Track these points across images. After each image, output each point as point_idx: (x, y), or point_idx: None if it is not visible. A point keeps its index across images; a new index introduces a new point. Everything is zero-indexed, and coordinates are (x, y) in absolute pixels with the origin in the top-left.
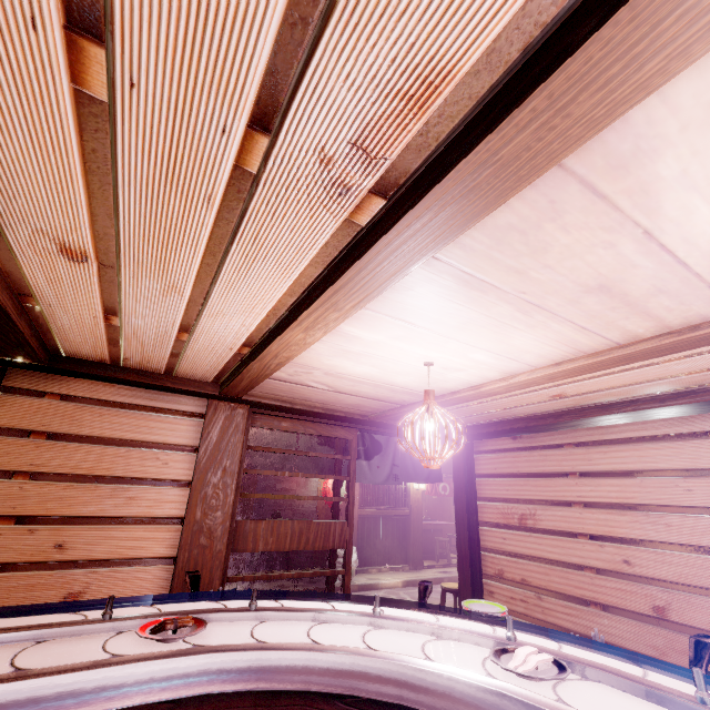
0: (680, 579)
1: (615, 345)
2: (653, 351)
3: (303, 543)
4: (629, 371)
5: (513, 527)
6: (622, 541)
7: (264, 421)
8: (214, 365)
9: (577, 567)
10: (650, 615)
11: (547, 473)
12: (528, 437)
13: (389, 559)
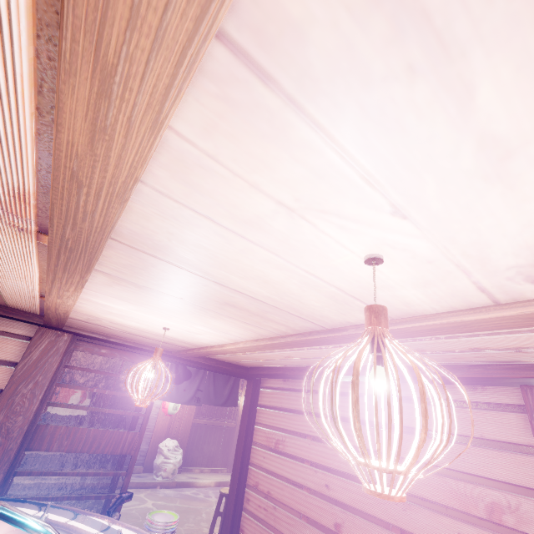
0: (352, 503)
1: (279, 335)
2: (298, 343)
3: (94, 447)
4: (315, 349)
5: (270, 449)
6: (327, 470)
7: (86, 347)
8: (32, 304)
9: (300, 486)
10: (332, 529)
11: (297, 410)
12: (292, 381)
13: (212, 462)
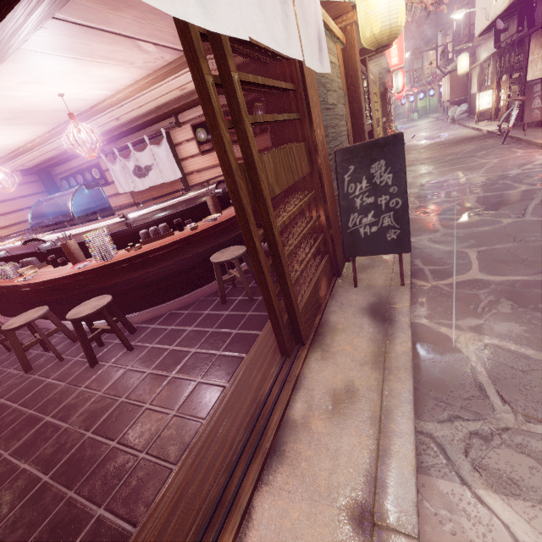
0: None
1: None
2: None
3: None
4: None
5: None
6: None
7: None
8: None
9: None
10: None
11: None
12: None
13: None
